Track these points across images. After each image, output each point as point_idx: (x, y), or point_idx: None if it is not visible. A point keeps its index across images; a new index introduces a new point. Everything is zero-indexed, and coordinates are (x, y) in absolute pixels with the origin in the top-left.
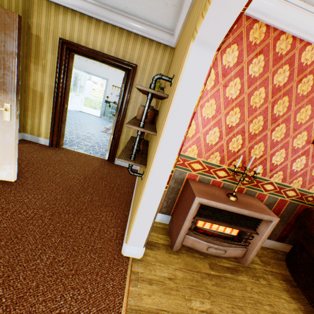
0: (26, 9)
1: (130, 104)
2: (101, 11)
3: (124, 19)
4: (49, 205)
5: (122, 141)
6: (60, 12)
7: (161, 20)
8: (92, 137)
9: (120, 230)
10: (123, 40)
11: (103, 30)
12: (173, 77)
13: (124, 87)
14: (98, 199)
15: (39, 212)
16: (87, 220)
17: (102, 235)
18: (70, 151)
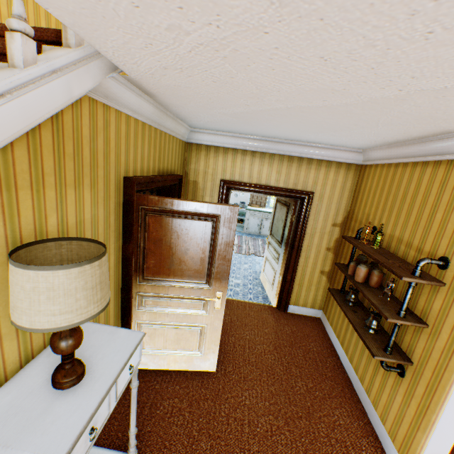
0: (184, 158)
1: (305, 237)
2: (269, 144)
3: (297, 147)
4: (273, 407)
5: (296, 282)
6: (219, 153)
7: (351, 145)
8: (234, 267)
9: (373, 441)
10: (294, 167)
11: (268, 161)
12: (448, 262)
13: (295, 217)
14: (313, 385)
15: (271, 421)
16: (326, 426)
17: (360, 453)
18: (229, 301)
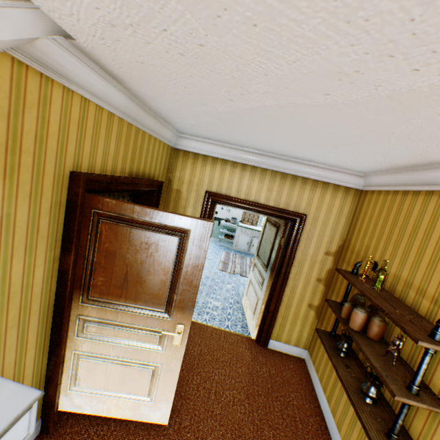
0: (169, 164)
1: (293, 264)
2: (261, 158)
3: (292, 164)
4: None
5: (280, 314)
6: (207, 162)
7: (352, 167)
8: (215, 286)
9: None
10: (287, 185)
11: (260, 176)
12: None
13: (284, 240)
14: None
15: None
16: None
17: None
18: (203, 327)
